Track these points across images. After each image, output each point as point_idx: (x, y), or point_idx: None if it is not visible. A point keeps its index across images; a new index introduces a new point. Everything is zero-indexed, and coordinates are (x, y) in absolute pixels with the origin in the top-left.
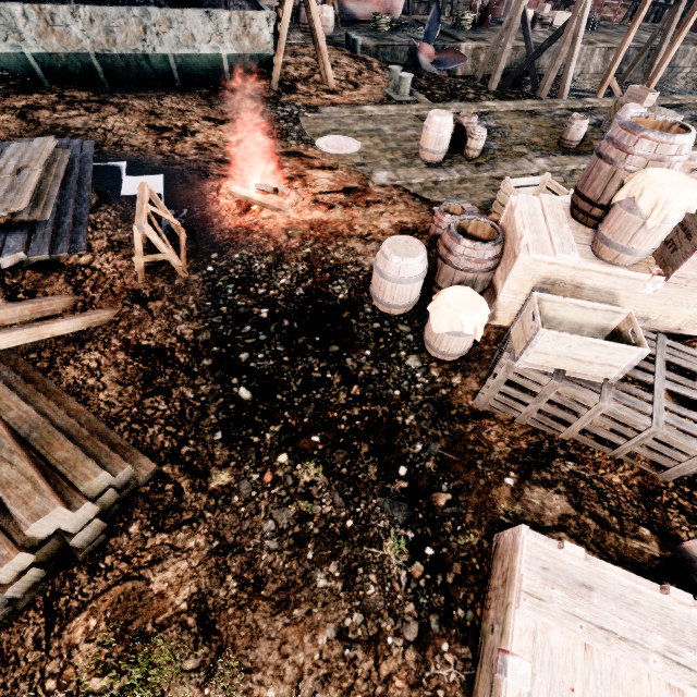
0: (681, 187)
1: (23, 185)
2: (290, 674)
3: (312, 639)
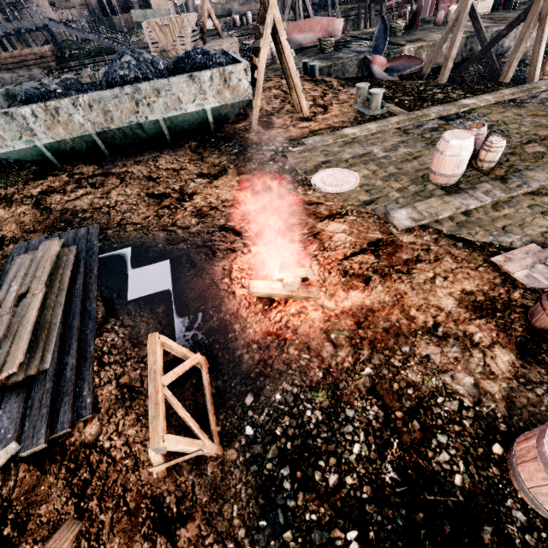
0: None
1: (21, 325)
2: None
3: None
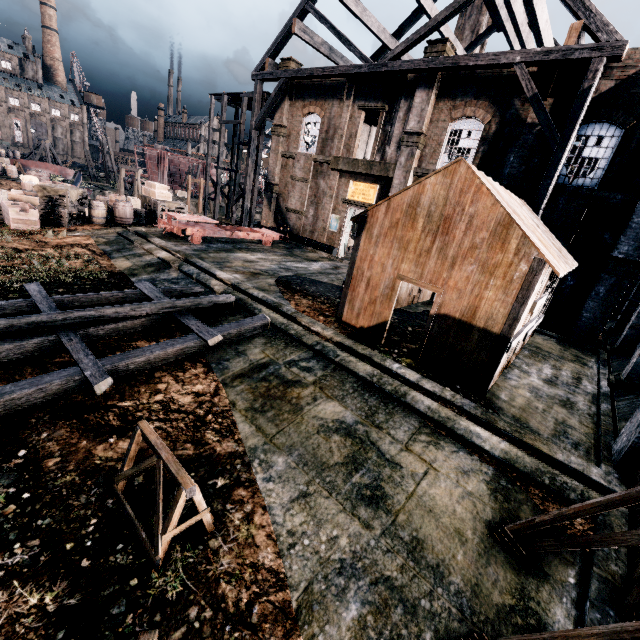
0: (27, 176)
1: None
2: None
3: None
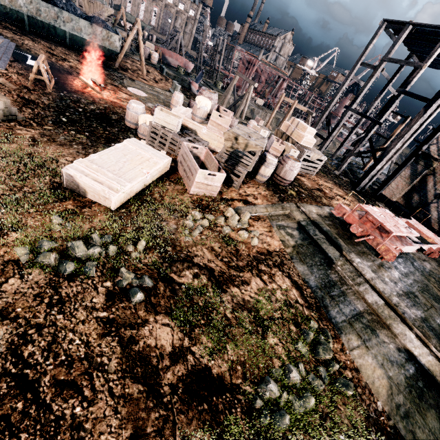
0: (204, 99)
1: None
2: (58, 151)
3: (68, 150)
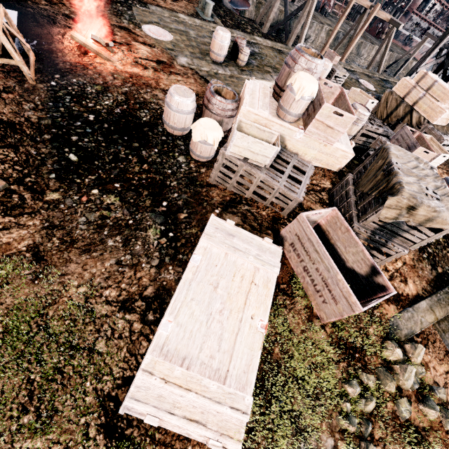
0: (310, 81)
1: None
2: (87, 276)
3: (101, 264)
